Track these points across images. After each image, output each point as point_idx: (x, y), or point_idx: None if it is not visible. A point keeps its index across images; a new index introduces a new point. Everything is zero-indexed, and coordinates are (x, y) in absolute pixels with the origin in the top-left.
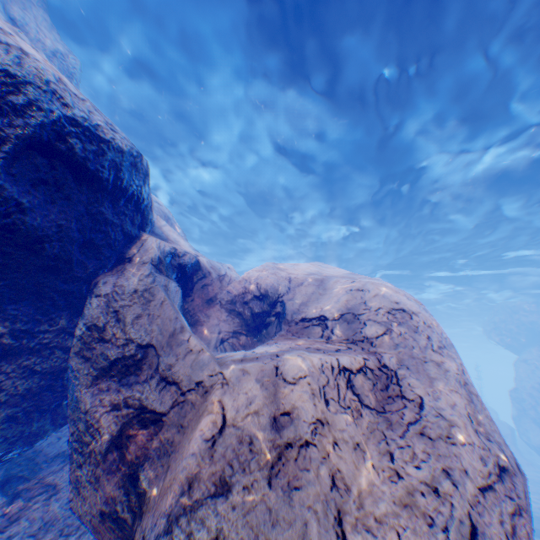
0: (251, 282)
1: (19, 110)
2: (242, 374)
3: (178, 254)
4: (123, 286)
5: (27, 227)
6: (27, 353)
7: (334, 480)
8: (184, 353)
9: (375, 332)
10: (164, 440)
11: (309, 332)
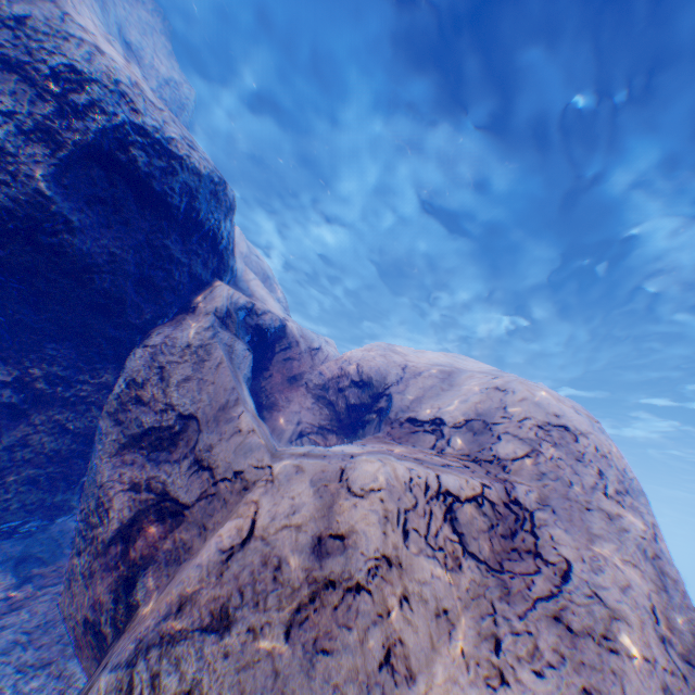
0: (350, 363)
1: (81, 113)
2: (295, 471)
3: (257, 312)
4: (175, 338)
5: (75, 251)
6: (61, 406)
7: (390, 656)
8: (230, 432)
9: (511, 452)
10: (180, 542)
11: (416, 439)
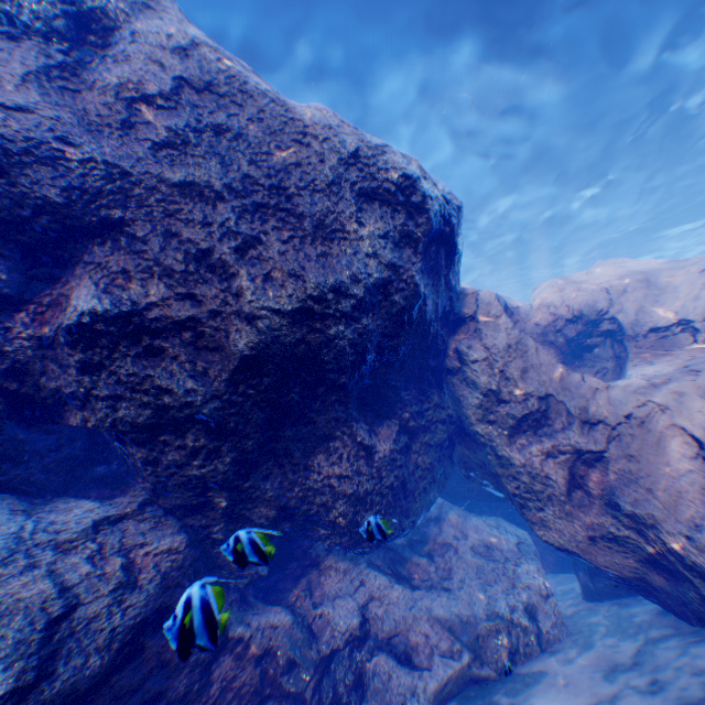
0: (557, 307)
1: (418, 209)
2: (677, 396)
3: (498, 300)
4: (496, 347)
5: (425, 316)
6: (420, 431)
7: None
8: (588, 393)
9: None
10: (617, 471)
11: (671, 342)
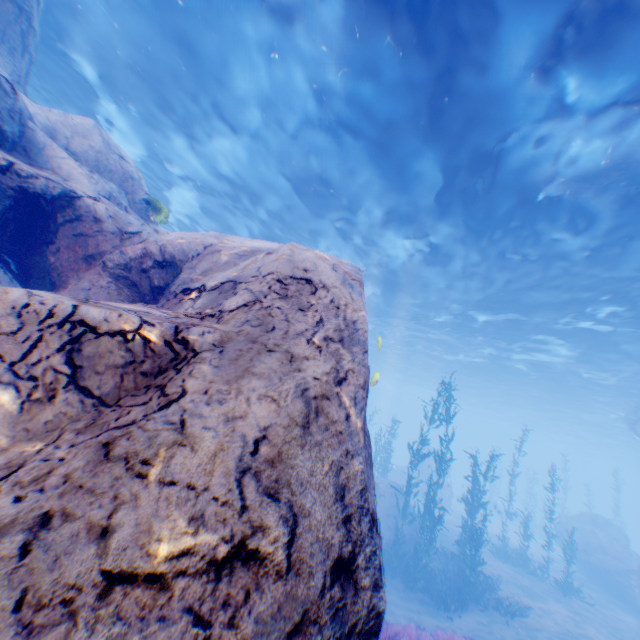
0: (157, 243)
1: None
2: None
3: (20, 174)
4: None
5: None
6: None
7: None
8: None
9: (235, 304)
10: None
11: (178, 307)
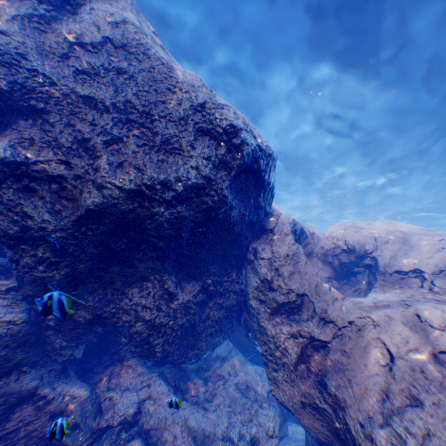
0: (338, 240)
1: (237, 148)
2: (387, 319)
3: (294, 223)
4: (278, 252)
5: (230, 218)
6: (217, 294)
7: None
8: (330, 300)
9: None
10: (333, 360)
11: (406, 282)
